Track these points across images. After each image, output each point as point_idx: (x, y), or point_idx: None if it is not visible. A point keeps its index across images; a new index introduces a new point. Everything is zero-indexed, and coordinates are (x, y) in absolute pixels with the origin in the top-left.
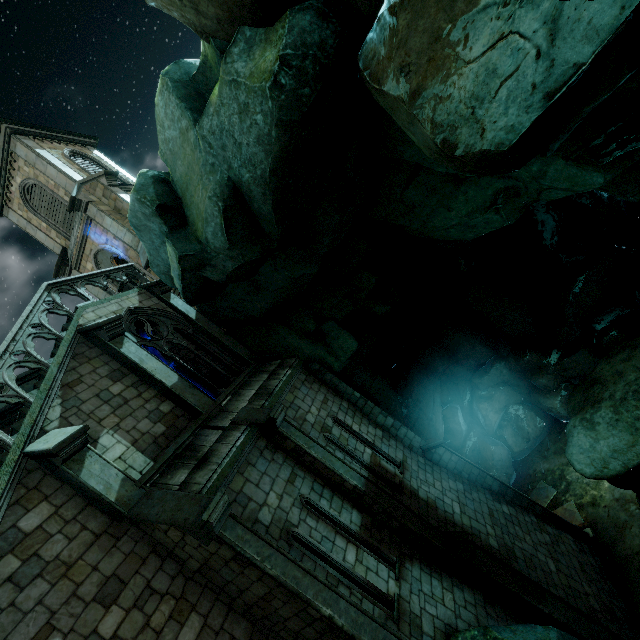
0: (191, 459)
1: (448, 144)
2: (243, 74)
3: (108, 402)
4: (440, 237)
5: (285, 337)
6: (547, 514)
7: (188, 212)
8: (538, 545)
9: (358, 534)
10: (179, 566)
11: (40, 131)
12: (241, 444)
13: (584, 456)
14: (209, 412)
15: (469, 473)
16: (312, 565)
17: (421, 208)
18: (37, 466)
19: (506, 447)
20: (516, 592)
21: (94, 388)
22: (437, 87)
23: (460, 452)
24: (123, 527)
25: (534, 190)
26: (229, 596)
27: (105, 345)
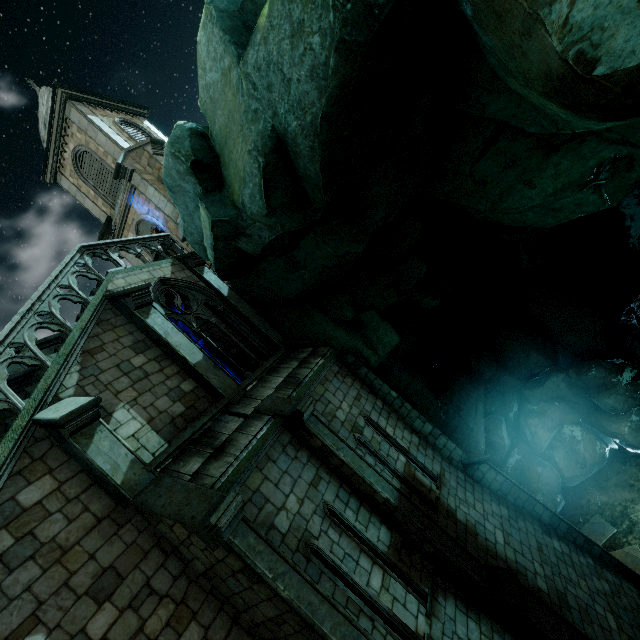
0: (207, 447)
1: (586, 57)
2: None
3: (128, 374)
4: (511, 222)
5: (320, 323)
6: (607, 557)
7: (225, 172)
8: (595, 594)
9: (386, 555)
10: (183, 565)
11: (94, 98)
12: (263, 436)
13: None
14: (232, 396)
15: (516, 497)
16: (331, 587)
17: (494, 184)
18: (46, 435)
19: (556, 470)
20: None
21: (115, 358)
22: None
23: (500, 469)
24: (128, 513)
25: None
26: (234, 608)
27: (131, 314)
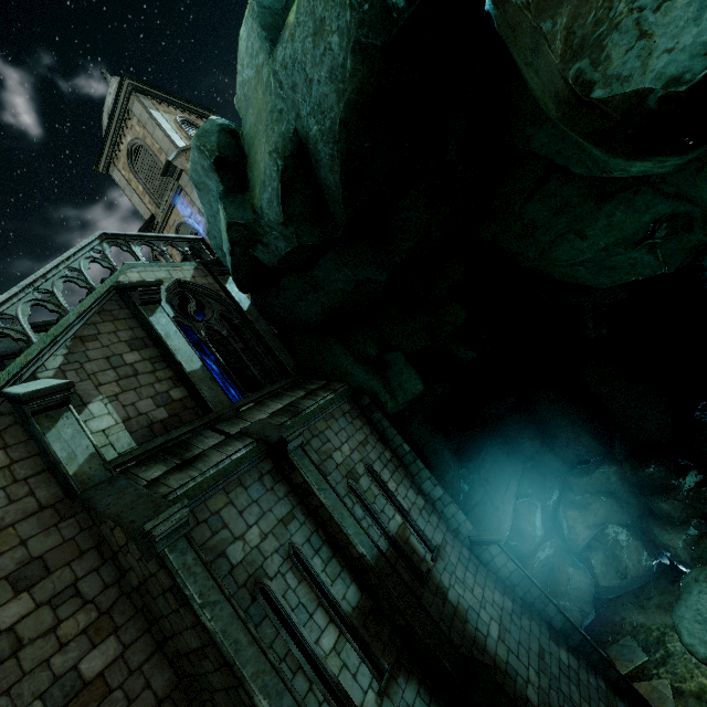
0: (176, 457)
1: (584, 77)
2: None
3: (116, 368)
4: (562, 276)
5: (338, 356)
6: (624, 685)
7: (250, 174)
8: None
9: (348, 616)
10: (119, 575)
11: (161, 94)
12: (238, 458)
13: (701, 627)
14: (221, 413)
15: (526, 591)
16: (272, 634)
17: (544, 230)
18: (11, 411)
19: (590, 575)
20: None
21: (107, 350)
22: None
23: (526, 561)
24: (74, 508)
25: None
26: (162, 633)
27: (136, 309)
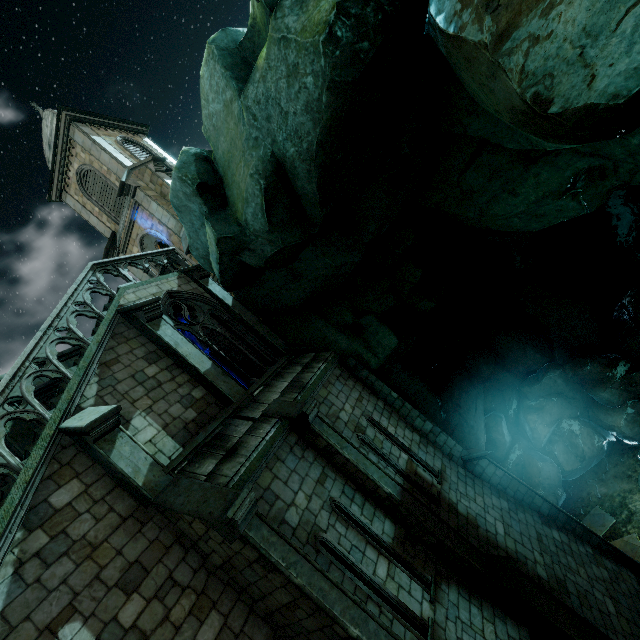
0: (220, 449)
1: (541, 99)
2: (294, 29)
3: (142, 384)
4: (499, 227)
5: (321, 329)
6: (605, 546)
7: (229, 192)
8: (594, 581)
9: (390, 546)
10: (202, 559)
11: (96, 119)
12: (271, 438)
13: None
14: (240, 401)
15: (515, 491)
16: (340, 576)
17: (480, 193)
18: (71, 442)
19: (556, 464)
20: (570, 635)
21: (130, 369)
22: (534, 23)
23: (502, 465)
24: (149, 512)
25: (627, 170)
26: (251, 597)
27: (143, 326)
